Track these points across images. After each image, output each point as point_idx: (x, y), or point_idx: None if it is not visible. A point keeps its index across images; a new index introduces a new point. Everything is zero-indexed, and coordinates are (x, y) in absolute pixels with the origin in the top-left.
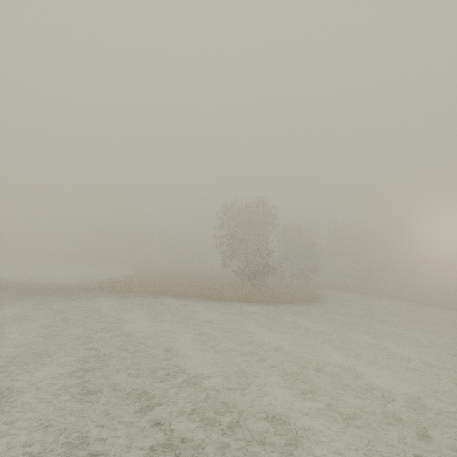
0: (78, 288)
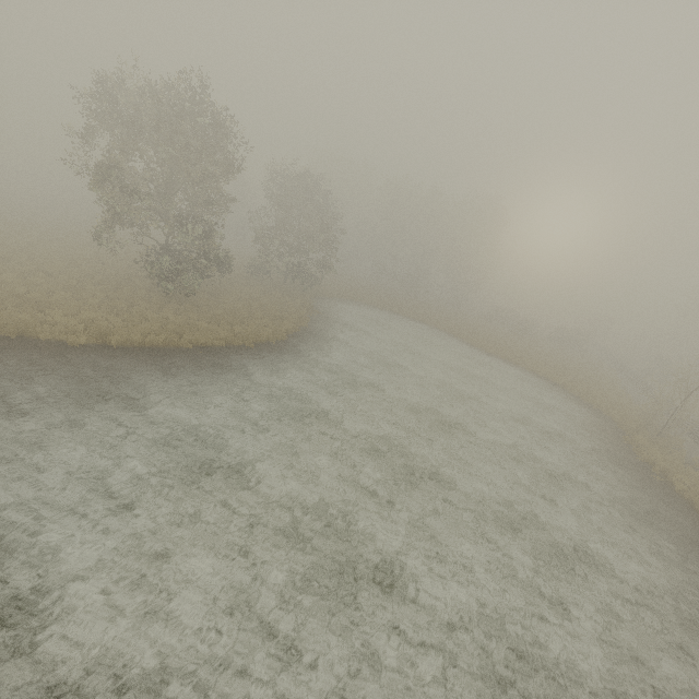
0: None
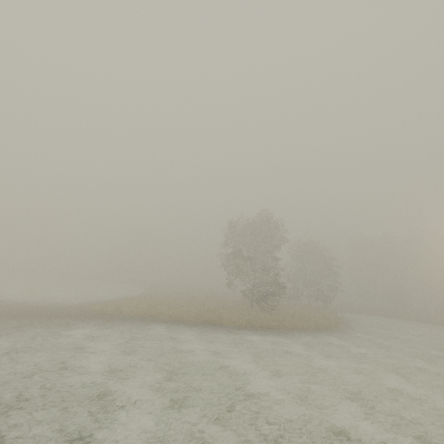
0: (70, 310)
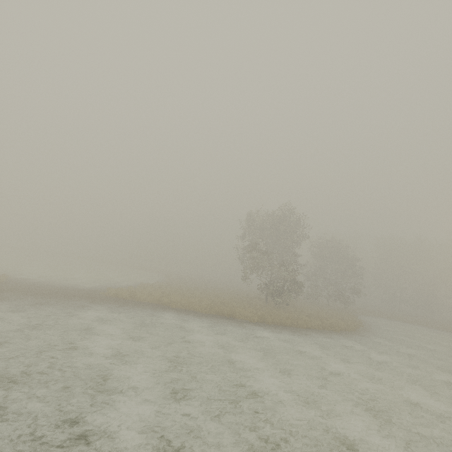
0: (86, 292)
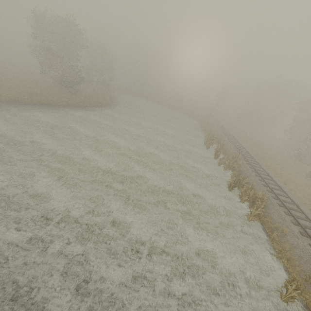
0: None
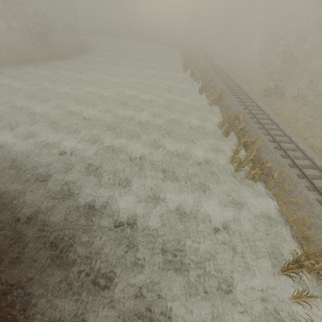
0: None
